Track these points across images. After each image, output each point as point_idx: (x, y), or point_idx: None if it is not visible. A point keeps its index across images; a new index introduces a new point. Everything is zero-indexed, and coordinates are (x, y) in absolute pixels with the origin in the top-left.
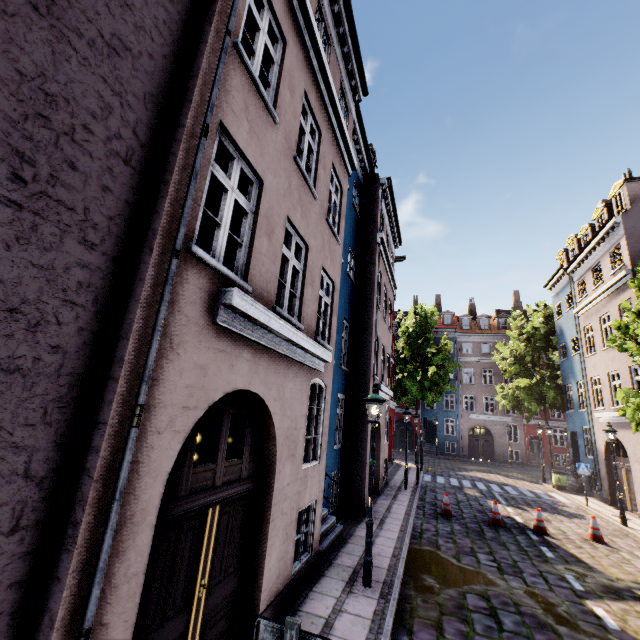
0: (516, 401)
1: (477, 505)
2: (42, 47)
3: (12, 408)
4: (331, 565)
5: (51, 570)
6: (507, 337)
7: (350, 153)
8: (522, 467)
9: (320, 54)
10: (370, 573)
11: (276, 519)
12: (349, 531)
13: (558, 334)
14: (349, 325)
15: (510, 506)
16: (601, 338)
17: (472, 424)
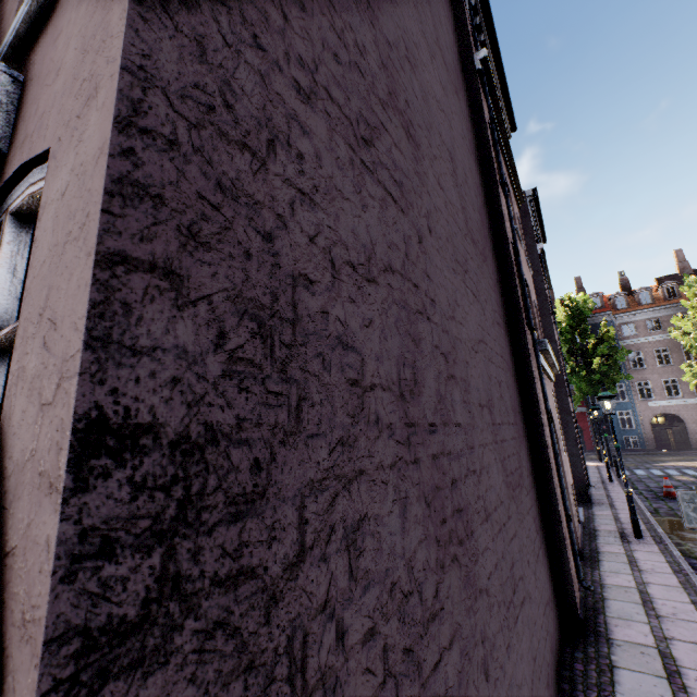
0: None
1: None
2: (488, 254)
3: (521, 418)
4: (596, 531)
5: (544, 490)
6: (679, 307)
7: (520, 192)
8: None
9: (506, 136)
10: (640, 529)
11: (568, 489)
12: (588, 512)
13: None
14: None
15: None
16: None
17: (653, 413)
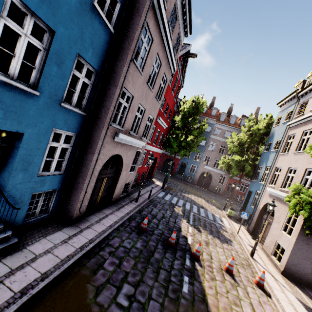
0: (229, 166)
1: (172, 222)
2: None
3: None
4: None
5: None
6: (241, 131)
7: None
8: (219, 196)
9: None
10: None
11: None
12: (28, 243)
13: (270, 136)
14: (96, 72)
15: (193, 226)
16: (297, 145)
17: (204, 170)
